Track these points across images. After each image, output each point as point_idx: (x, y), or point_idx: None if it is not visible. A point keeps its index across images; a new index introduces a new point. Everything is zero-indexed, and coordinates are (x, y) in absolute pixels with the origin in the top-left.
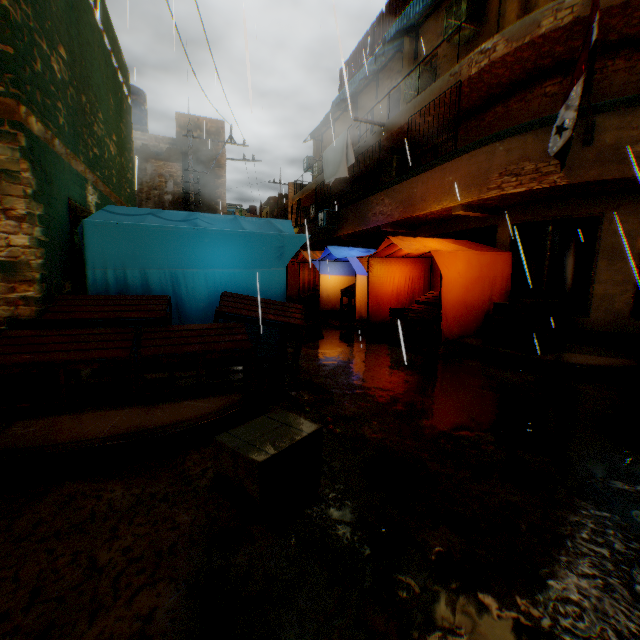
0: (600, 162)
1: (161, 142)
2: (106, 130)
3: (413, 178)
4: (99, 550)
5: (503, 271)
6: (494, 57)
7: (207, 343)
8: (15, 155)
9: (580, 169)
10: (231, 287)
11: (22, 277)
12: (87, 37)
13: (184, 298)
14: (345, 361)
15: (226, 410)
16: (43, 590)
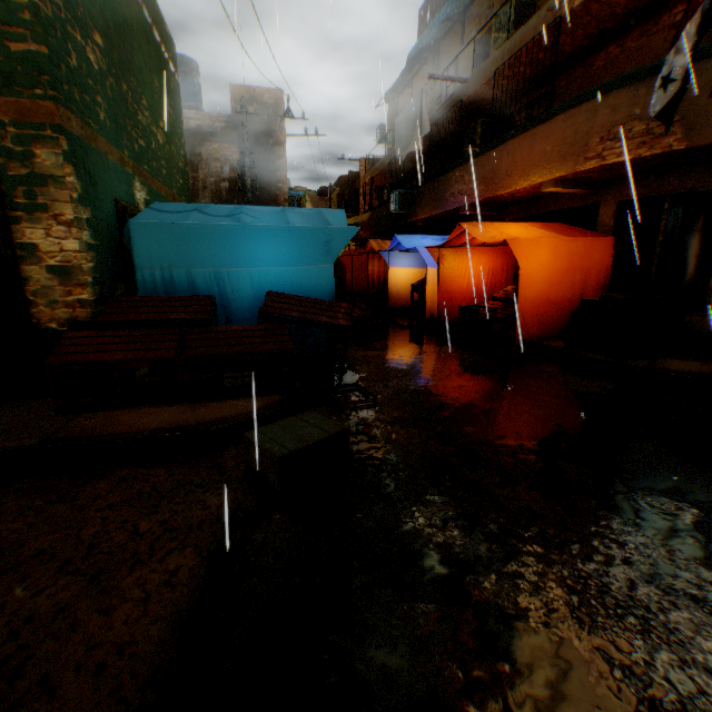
0: None
1: (216, 121)
2: (151, 118)
3: (498, 148)
4: (142, 521)
5: (600, 260)
6: None
7: (248, 344)
8: (59, 160)
9: (704, 128)
10: (277, 286)
11: (76, 281)
12: (123, 15)
13: (230, 298)
14: (402, 364)
15: (265, 410)
16: (97, 546)
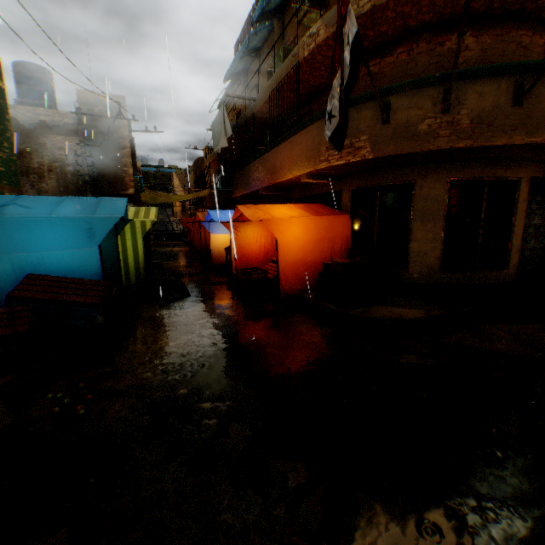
0: (397, 138)
1: (66, 117)
2: None
3: (274, 149)
4: None
5: (343, 231)
6: (318, 41)
7: None
8: None
9: (383, 144)
10: (41, 268)
11: None
12: None
13: None
14: (182, 322)
15: None
16: None
